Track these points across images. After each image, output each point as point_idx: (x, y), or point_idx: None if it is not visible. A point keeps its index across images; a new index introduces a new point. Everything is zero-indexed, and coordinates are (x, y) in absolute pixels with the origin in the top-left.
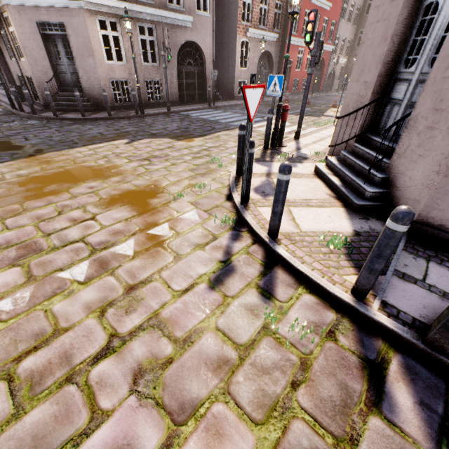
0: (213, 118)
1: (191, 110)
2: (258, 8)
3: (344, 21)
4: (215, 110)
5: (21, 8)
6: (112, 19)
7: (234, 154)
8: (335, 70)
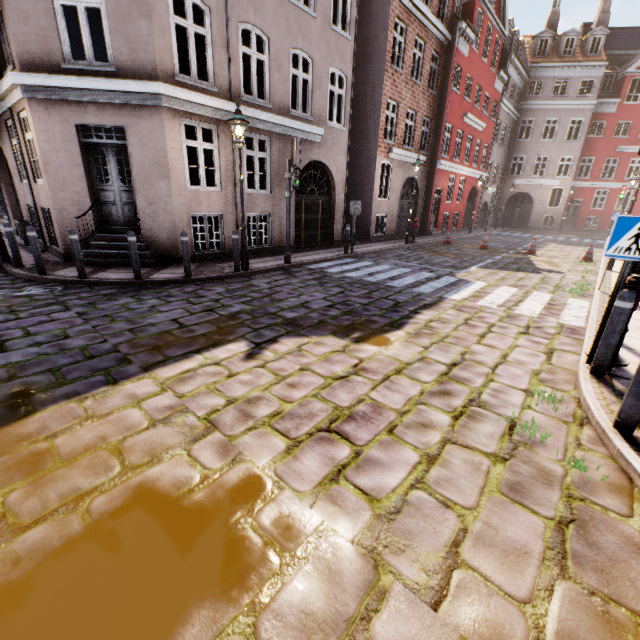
0: (371, 277)
1: (320, 261)
2: (403, 123)
3: (496, 145)
4: (358, 260)
5: (53, 103)
6: (206, 125)
7: (547, 398)
8: (488, 202)
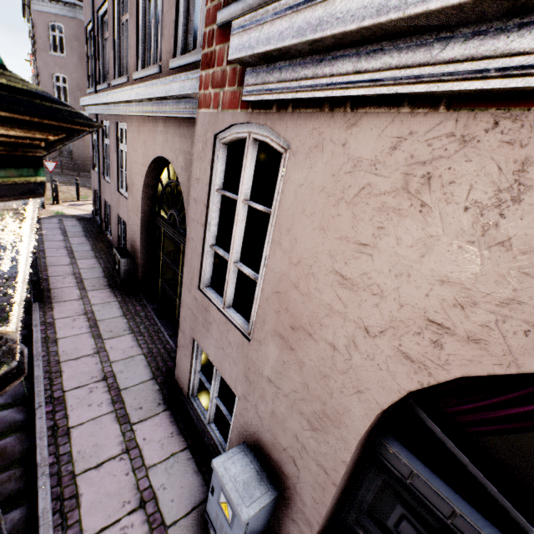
0: None
1: None
2: None
3: None
4: None
5: None
6: None
7: None
8: None
